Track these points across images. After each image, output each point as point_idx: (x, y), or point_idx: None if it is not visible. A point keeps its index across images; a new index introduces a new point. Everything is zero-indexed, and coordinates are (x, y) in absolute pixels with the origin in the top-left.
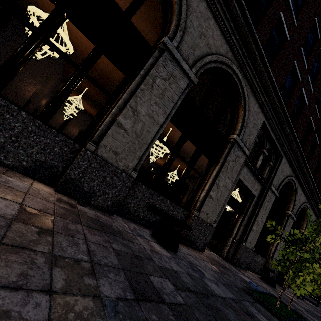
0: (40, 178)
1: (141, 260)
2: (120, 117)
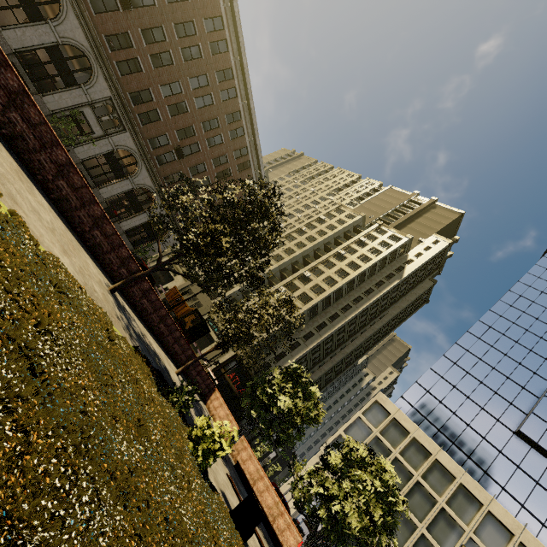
0: None
1: None
2: (17, 29)
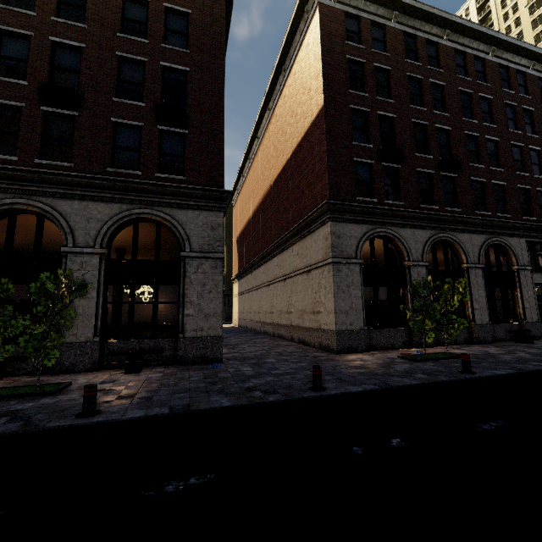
0: (467, 343)
1: (530, 347)
2: (473, 306)
